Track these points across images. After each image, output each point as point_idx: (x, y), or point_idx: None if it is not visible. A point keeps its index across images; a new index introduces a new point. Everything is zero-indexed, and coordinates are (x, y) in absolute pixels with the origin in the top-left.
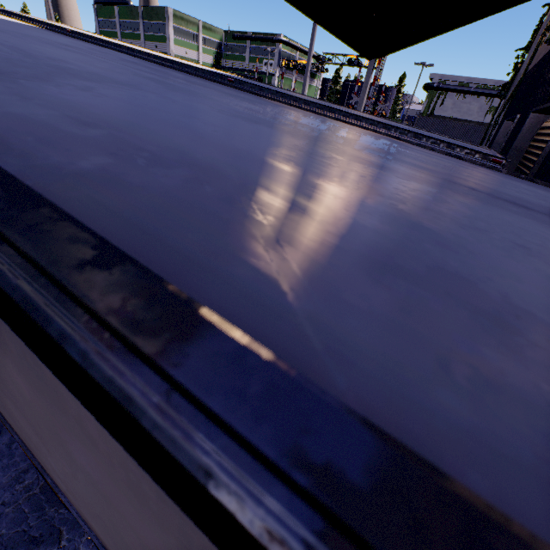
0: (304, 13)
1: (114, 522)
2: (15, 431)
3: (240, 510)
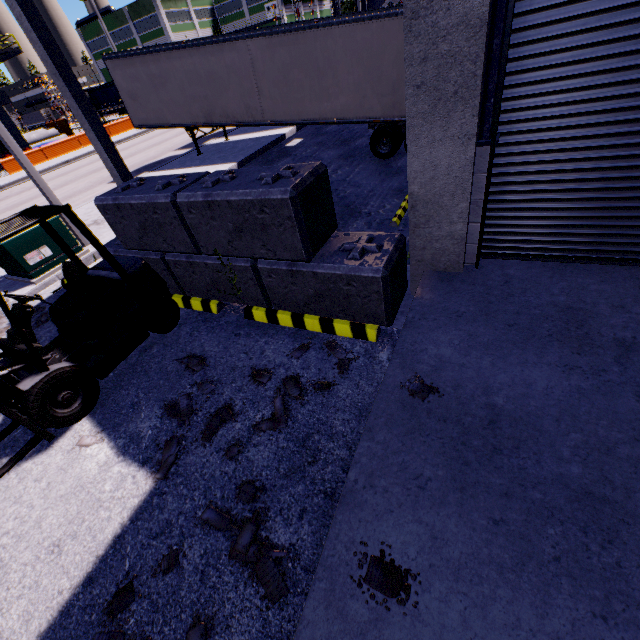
0: None
1: None
2: (381, 118)
3: None
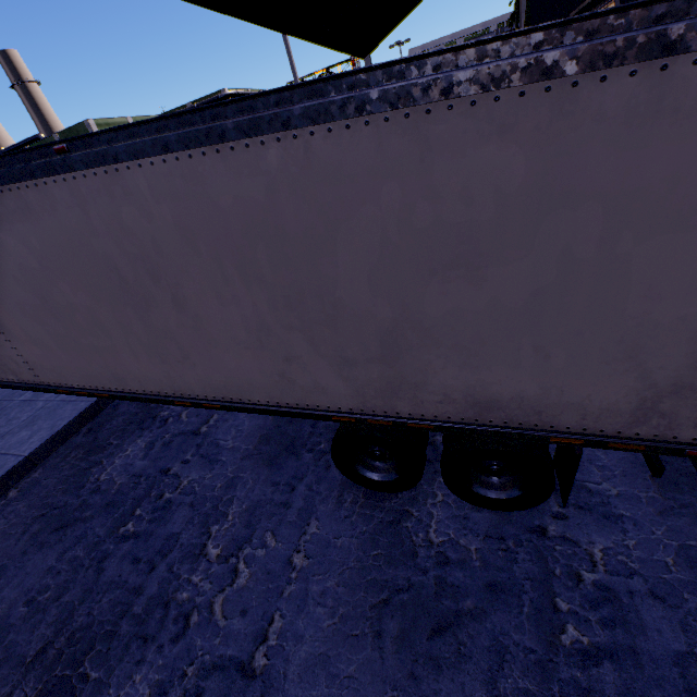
0: (301, 37)
1: (568, 243)
2: (357, 413)
3: (696, 19)
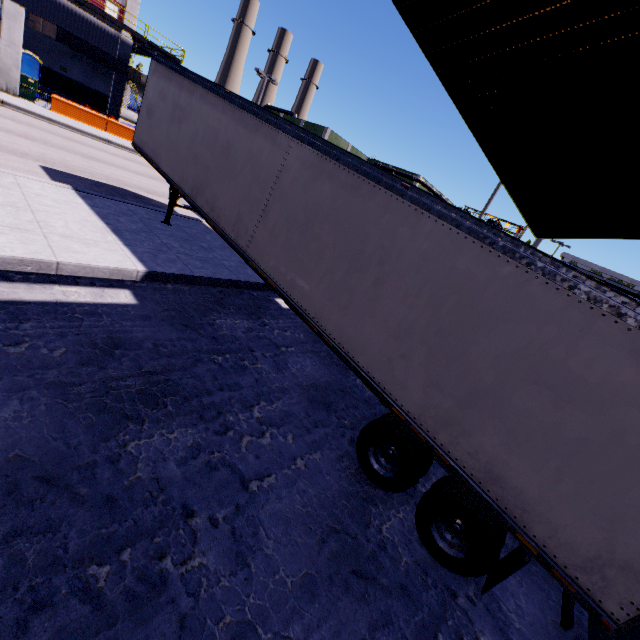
0: (516, 202)
1: (625, 428)
2: (410, 417)
3: None
